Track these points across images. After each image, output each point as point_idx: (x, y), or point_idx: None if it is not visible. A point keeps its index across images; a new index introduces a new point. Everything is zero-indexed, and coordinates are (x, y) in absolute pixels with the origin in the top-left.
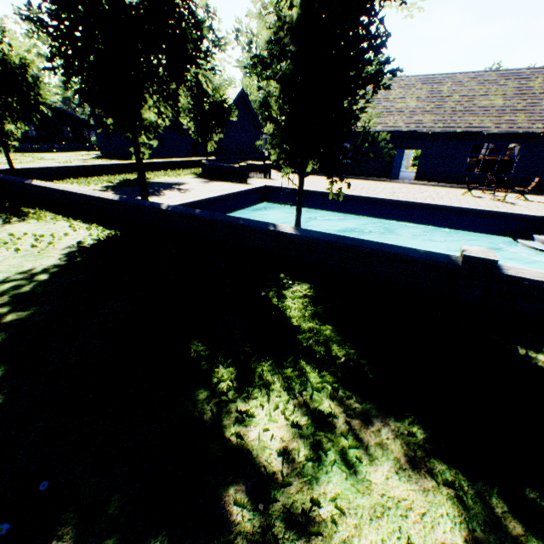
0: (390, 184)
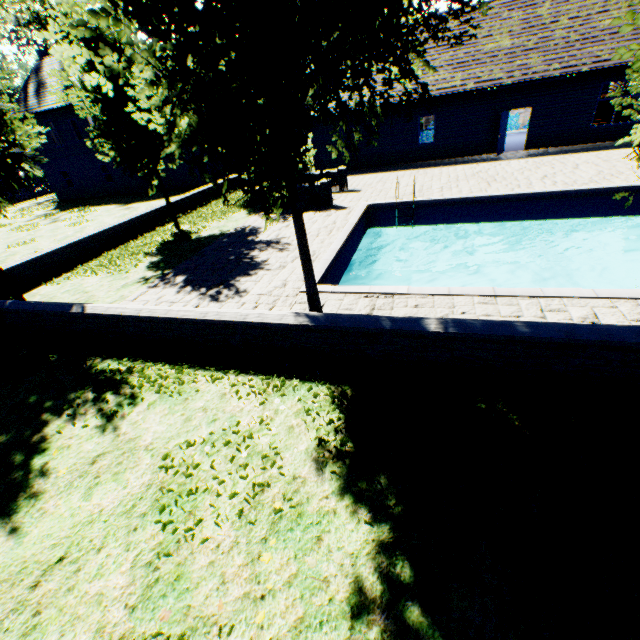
0: (511, 163)
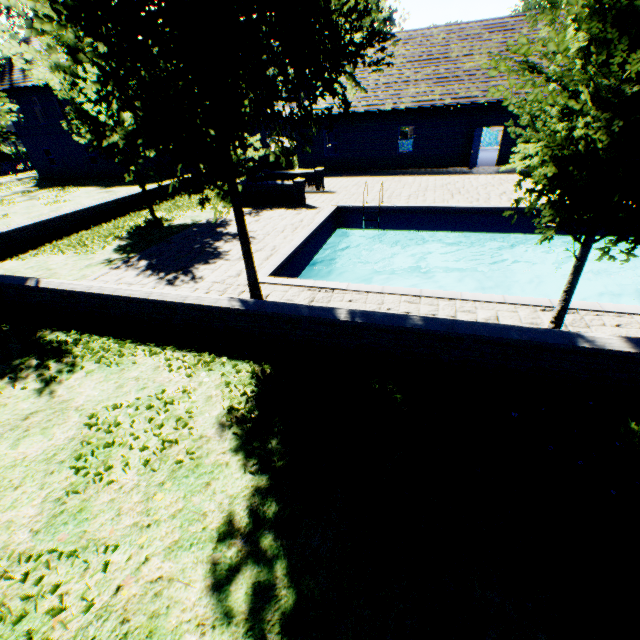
0: (480, 178)
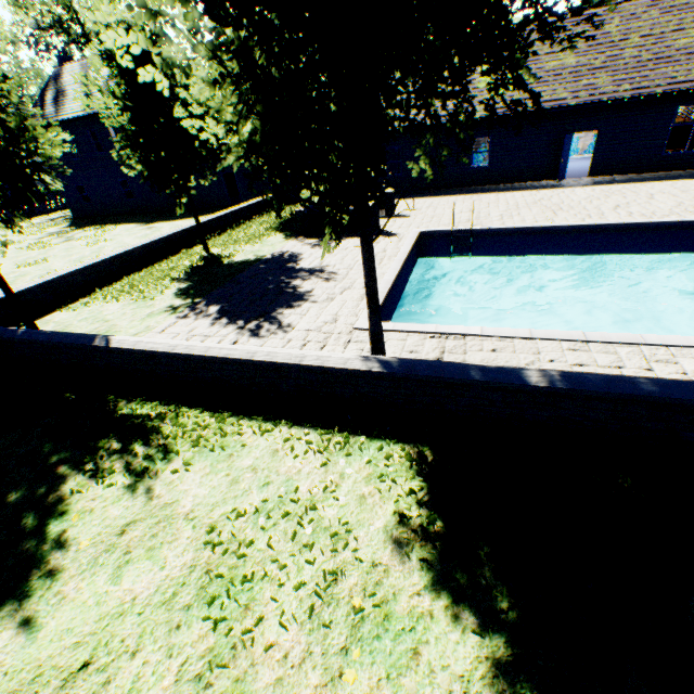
0: (576, 191)
